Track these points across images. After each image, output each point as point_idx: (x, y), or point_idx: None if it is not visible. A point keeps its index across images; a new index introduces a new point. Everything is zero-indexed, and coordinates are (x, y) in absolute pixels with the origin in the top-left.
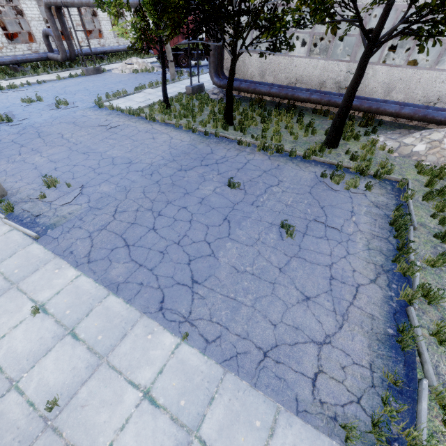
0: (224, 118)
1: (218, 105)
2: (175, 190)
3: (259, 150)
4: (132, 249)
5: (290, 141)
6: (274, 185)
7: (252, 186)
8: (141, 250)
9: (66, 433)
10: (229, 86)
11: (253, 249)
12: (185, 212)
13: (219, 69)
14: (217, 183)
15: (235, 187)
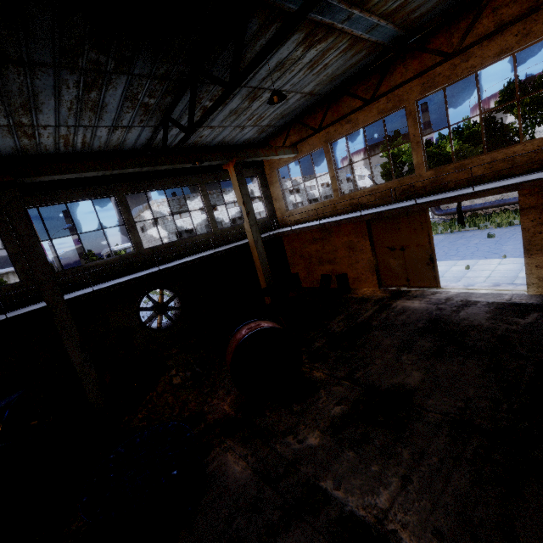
0: (458, 225)
1: (444, 224)
2: (457, 245)
3: (496, 228)
4: (455, 255)
5: (516, 221)
6: (517, 233)
7: (502, 236)
8: (460, 255)
9: (477, 270)
10: (459, 206)
11: (519, 244)
12: (470, 247)
13: (436, 207)
14: (479, 239)
15: (492, 237)
